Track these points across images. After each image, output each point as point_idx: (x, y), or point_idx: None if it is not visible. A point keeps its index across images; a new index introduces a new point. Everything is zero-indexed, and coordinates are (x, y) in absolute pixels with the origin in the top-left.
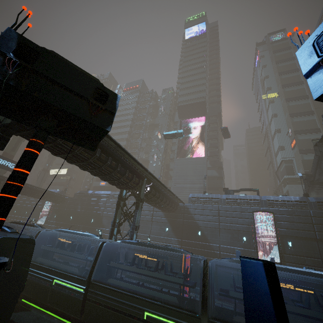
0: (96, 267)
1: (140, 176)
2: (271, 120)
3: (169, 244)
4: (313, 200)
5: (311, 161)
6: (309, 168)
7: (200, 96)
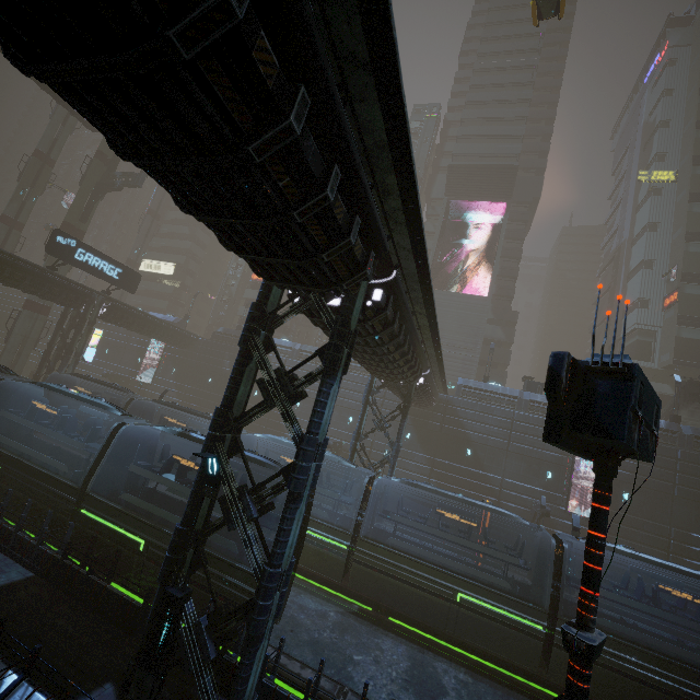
0: (366, 518)
1: (423, 364)
2: (640, 234)
3: (409, 462)
4: (688, 431)
5: (693, 342)
6: (685, 356)
7: (507, 150)
